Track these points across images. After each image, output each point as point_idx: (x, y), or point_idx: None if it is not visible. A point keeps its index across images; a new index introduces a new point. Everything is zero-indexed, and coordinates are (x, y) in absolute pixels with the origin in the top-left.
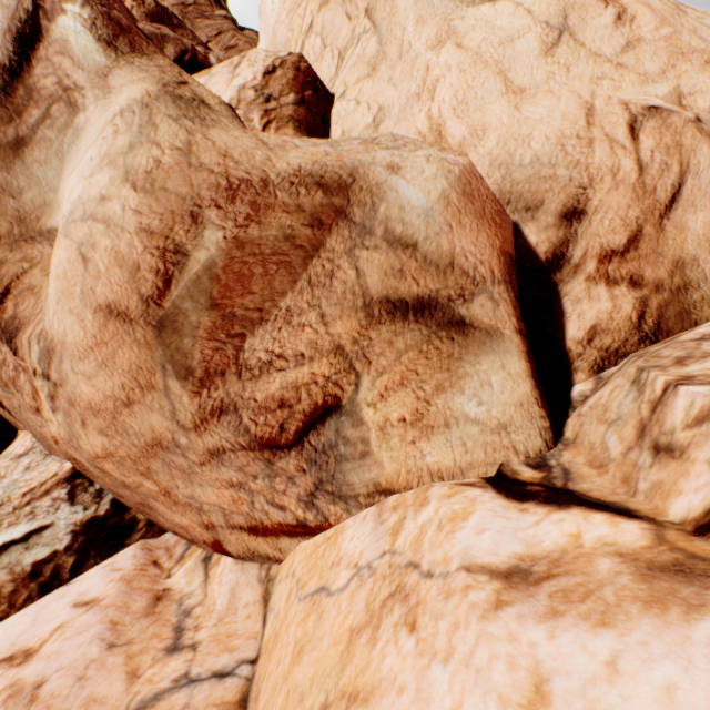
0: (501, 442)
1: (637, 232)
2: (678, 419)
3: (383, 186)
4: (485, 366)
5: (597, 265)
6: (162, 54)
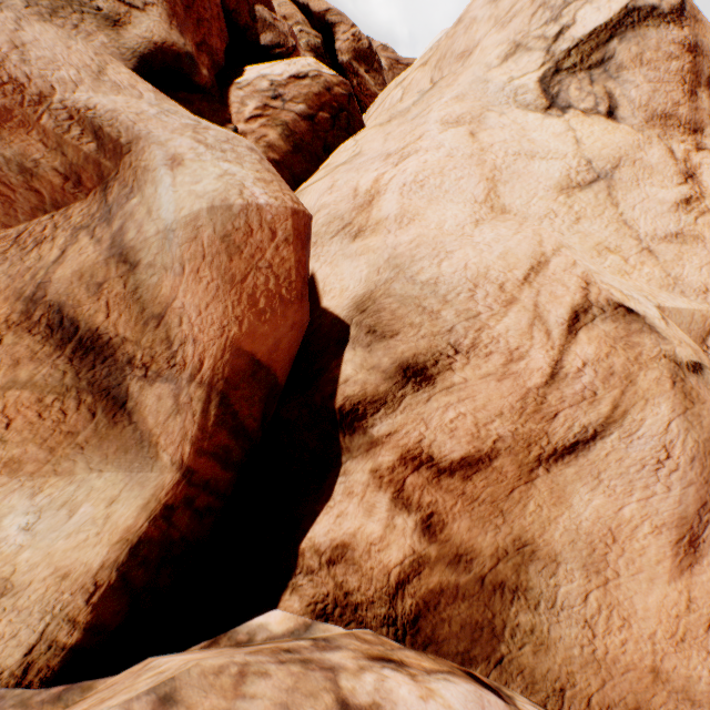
0: None
1: (486, 456)
2: None
3: (149, 174)
4: (101, 482)
5: (396, 462)
6: None
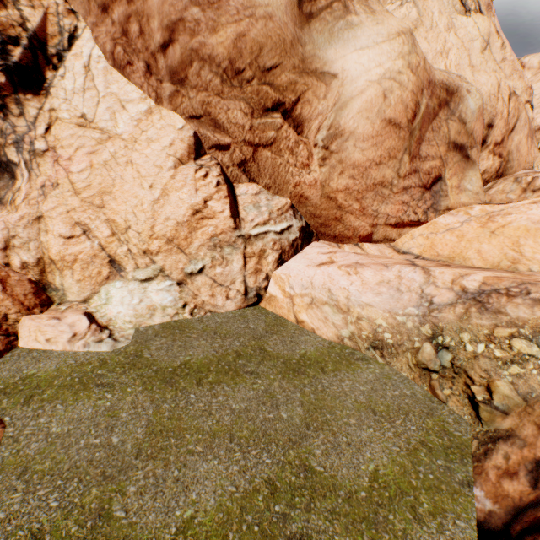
0: (477, 198)
1: (503, 138)
2: None
3: (464, 98)
4: (470, 174)
5: (492, 147)
6: None
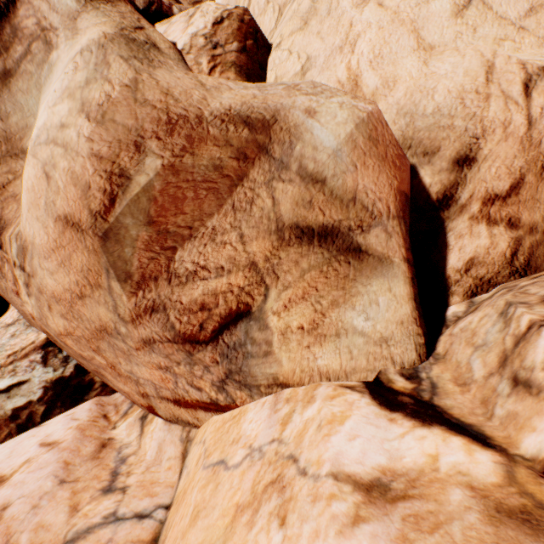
0: (382, 353)
1: (519, 180)
2: (539, 359)
3: (300, 128)
4: (374, 287)
5: (481, 207)
6: (125, 2)
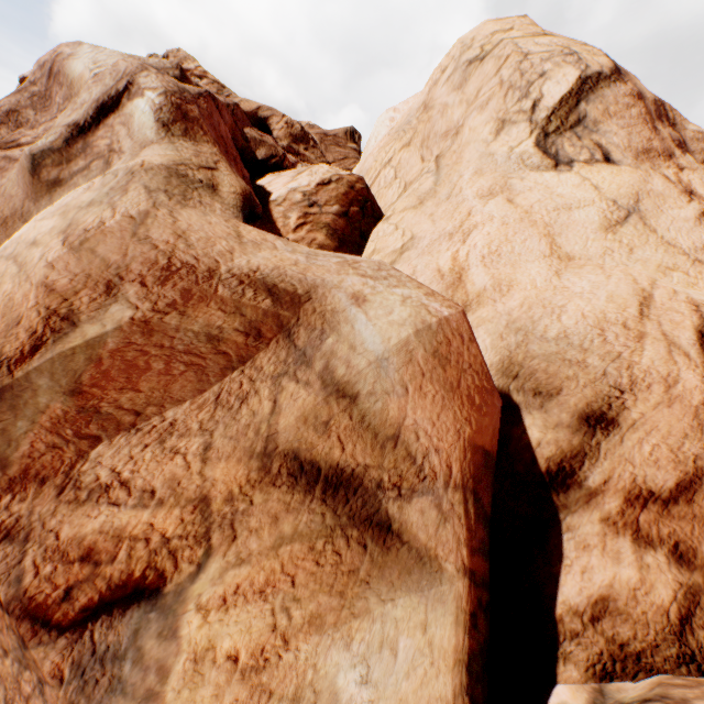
0: None
1: (694, 476)
2: None
3: (339, 315)
4: (399, 611)
5: (623, 505)
6: (214, 144)
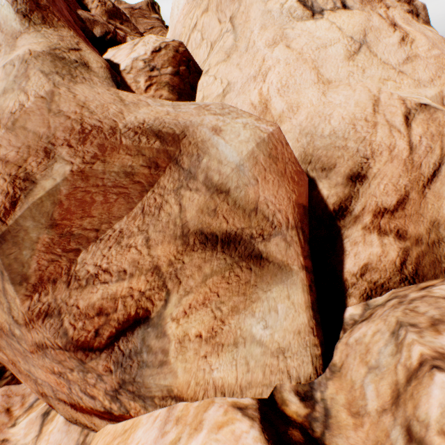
0: (279, 365)
1: (405, 196)
2: (433, 414)
3: (207, 143)
4: (274, 294)
5: (372, 218)
6: (69, 28)
